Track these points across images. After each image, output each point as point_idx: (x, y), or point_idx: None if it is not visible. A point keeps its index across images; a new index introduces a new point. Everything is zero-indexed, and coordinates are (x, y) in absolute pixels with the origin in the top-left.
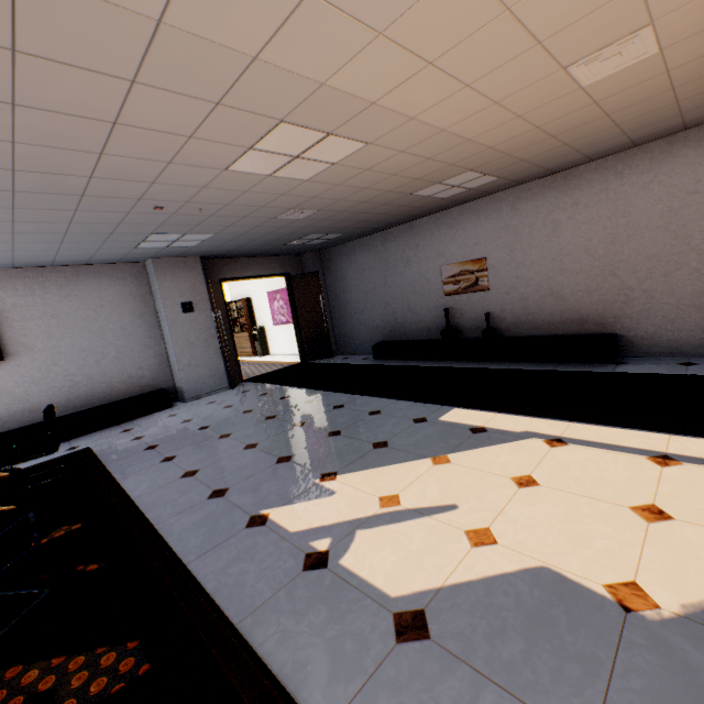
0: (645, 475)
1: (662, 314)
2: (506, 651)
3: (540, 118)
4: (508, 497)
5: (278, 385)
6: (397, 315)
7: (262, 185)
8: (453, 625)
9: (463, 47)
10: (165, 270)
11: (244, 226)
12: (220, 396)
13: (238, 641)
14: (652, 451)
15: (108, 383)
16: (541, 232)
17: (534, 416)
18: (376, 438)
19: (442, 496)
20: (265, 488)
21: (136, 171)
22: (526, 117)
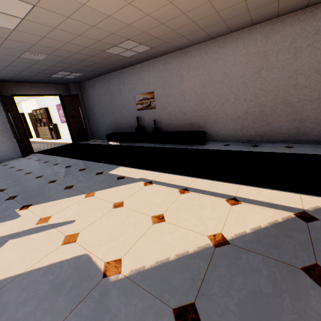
0: (171, 199)
1: (221, 122)
2: (21, 313)
3: (144, 7)
4: (103, 214)
5: (49, 155)
6: (118, 119)
7: None
8: (7, 298)
9: None
10: None
11: (2, 60)
12: (13, 161)
13: None
14: (183, 186)
15: None
16: (176, 80)
17: (150, 170)
18: (70, 183)
19: (73, 215)
20: None
21: None
22: (134, 4)
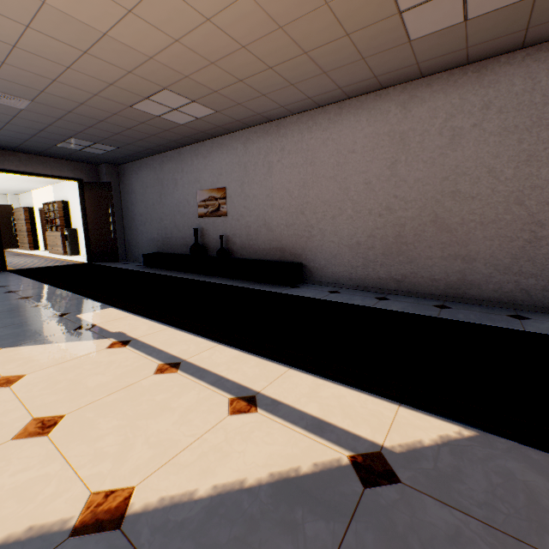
0: (123, 382)
1: (330, 250)
2: None
3: (164, 24)
4: None
5: (24, 276)
6: (168, 230)
7: None
8: None
9: None
10: None
11: None
12: None
13: None
14: (177, 358)
15: None
16: (261, 171)
17: (153, 319)
18: None
19: None
20: None
21: None
22: (141, 16)
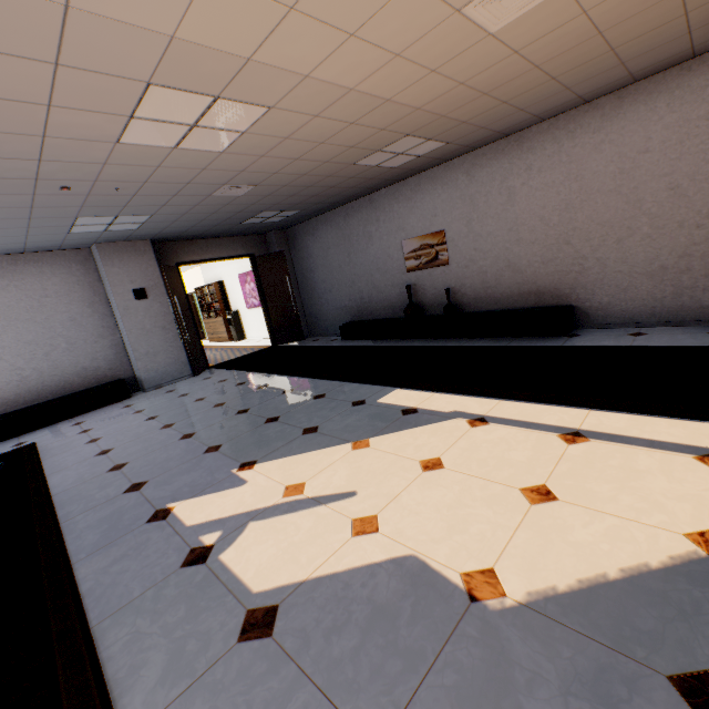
0: (549, 454)
1: (616, 283)
2: (338, 648)
3: (460, 72)
4: (409, 482)
5: (240, 371)
6: (363, 293)
7: (173, 159)
8: (300, 621)
9: None
10: (112, 255)
11: (181, 205)
12: (181, 384)
13: (85, 645)
14: (566, 428)
15: (60, 376)
16: (497, 201)
17: (468, 395)
18: (309, 423)
19: (346, 483)
20: (182, 481)
21: (10, 147)
22: (442, 71)
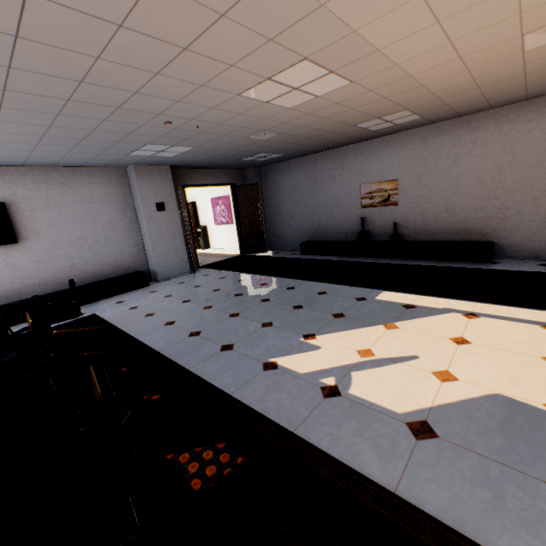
0: (543, 338)
1: (528, 228)
2: (494, 443)
3: (480, 72)
4: (453, 351)
5: (231, 271)
6: (321, 221)
7: (255, 110)
8: (451, 429)
9: (468, 12)
10: (143, 175)
11: (220, 142)
12: (186, 278)
13: (301, 442)
14: (542, 322)
15: (98, 265)
16: (444, 162)
17: (447, 298)
18: (333, 311)
19: (404, 350)
20: (263, 344)
21: (173, 90)
22: (472, 70)
